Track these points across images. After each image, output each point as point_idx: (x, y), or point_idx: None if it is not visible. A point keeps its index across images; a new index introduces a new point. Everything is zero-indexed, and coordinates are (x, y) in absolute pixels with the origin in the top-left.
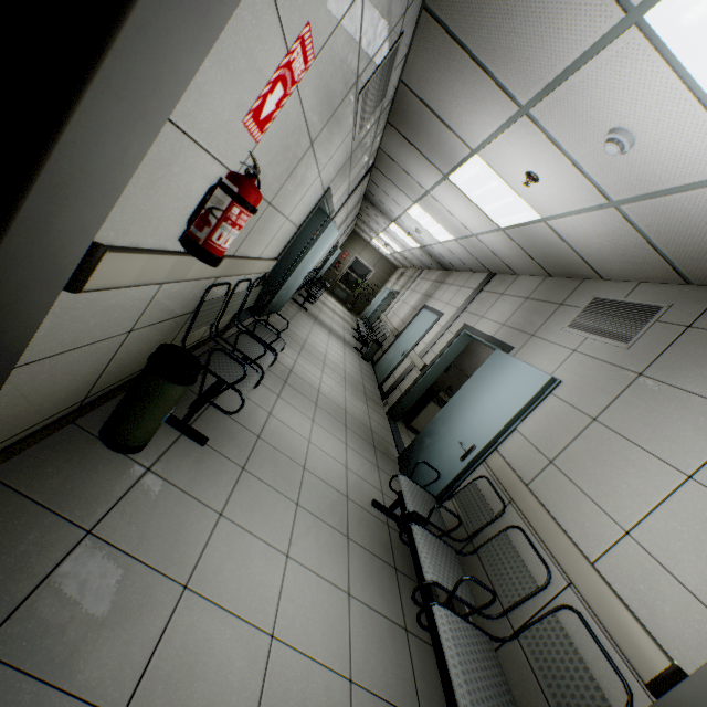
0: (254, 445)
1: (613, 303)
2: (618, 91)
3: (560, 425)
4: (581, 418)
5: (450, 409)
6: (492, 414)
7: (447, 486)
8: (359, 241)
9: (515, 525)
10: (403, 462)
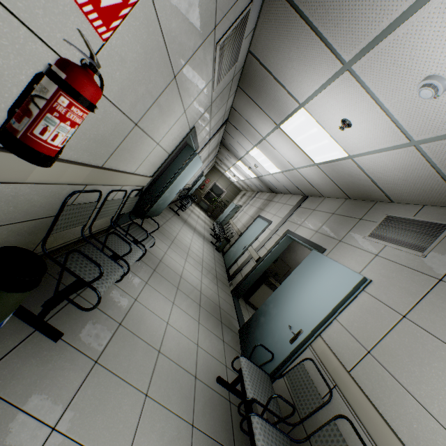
0: (113, 334)
1: (404, 220)
2: (441, 38)
3: (373, 318)
4: (391, 313)
5: (279, 294)
6: (314, 304)
7: (280, 365)
8: (217, 172)
9: (343, 415)
10: (243, 335)
